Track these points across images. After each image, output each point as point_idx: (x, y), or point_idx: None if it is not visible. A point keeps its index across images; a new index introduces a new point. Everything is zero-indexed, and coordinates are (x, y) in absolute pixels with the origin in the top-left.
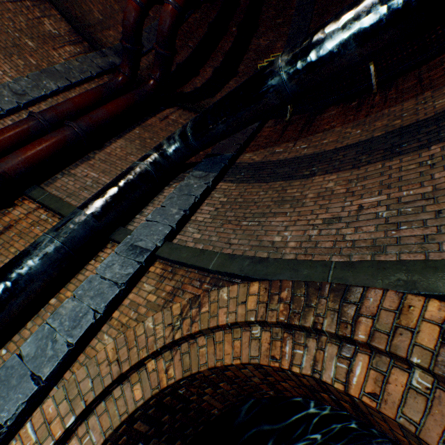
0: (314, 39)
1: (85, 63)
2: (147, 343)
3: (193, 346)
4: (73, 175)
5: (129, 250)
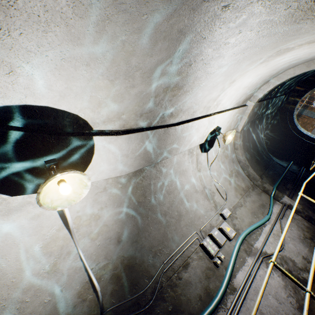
0: None
1: None
2: None
3: None
4: None
5: None
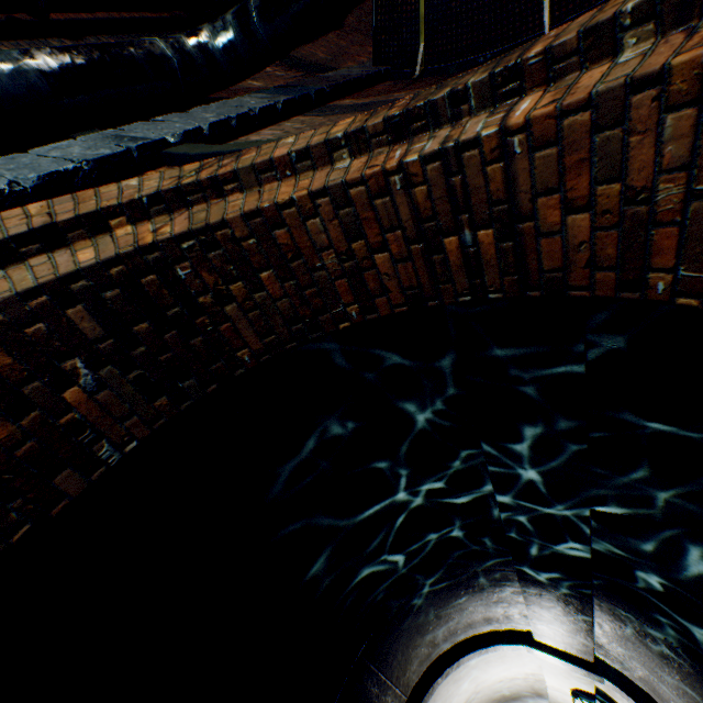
0: None
1: None
2: (120, 196)
3: (218, 204)
4: None
5: (109, 139)
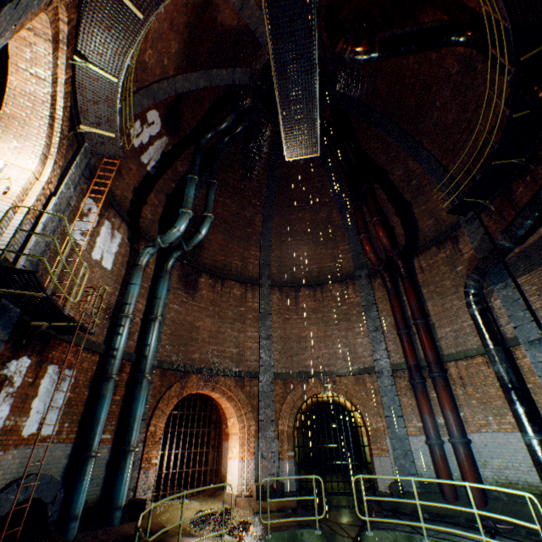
0: (513, 236)
1: (363, 289)
2: None
3: None
4: (441, 338)
5: (530, 344)
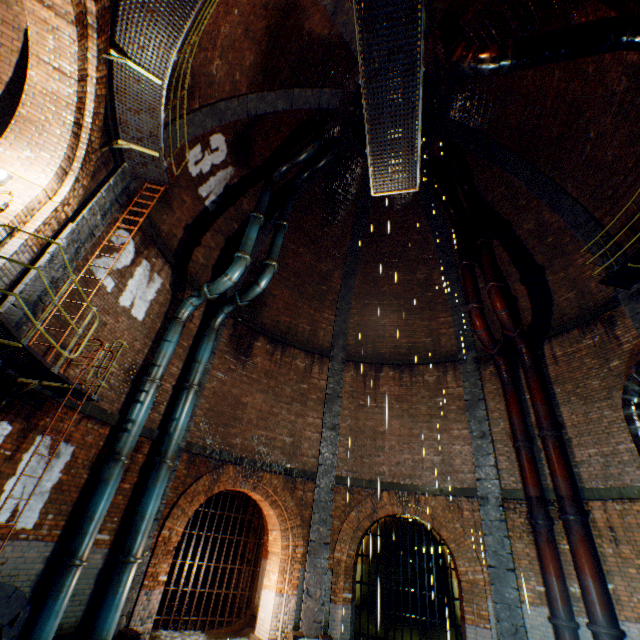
0: None
1: (467, 378)
2: None
3: None
4: (580, 462)
5: None
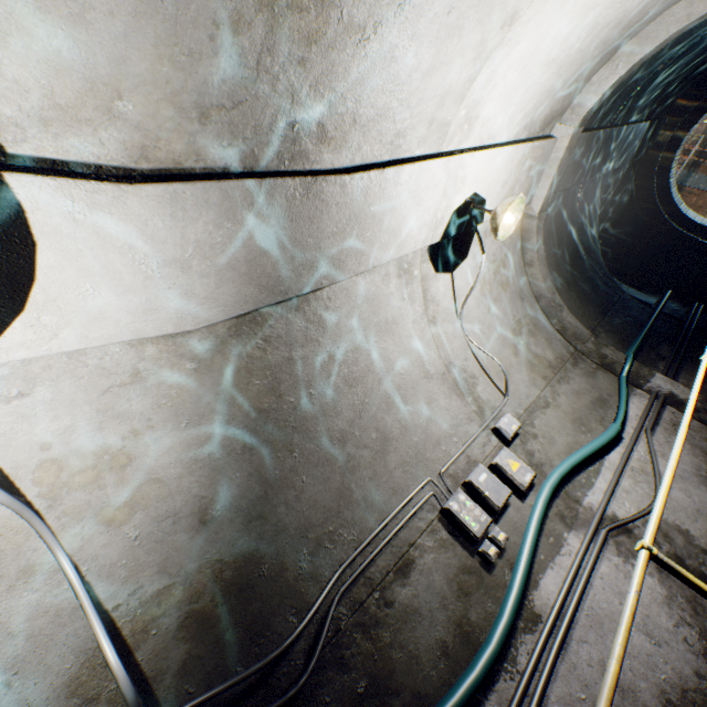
0: None
1: None
2: None
3: None
4: None
5: None
